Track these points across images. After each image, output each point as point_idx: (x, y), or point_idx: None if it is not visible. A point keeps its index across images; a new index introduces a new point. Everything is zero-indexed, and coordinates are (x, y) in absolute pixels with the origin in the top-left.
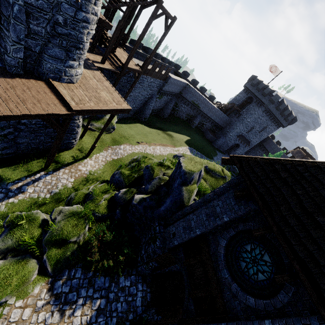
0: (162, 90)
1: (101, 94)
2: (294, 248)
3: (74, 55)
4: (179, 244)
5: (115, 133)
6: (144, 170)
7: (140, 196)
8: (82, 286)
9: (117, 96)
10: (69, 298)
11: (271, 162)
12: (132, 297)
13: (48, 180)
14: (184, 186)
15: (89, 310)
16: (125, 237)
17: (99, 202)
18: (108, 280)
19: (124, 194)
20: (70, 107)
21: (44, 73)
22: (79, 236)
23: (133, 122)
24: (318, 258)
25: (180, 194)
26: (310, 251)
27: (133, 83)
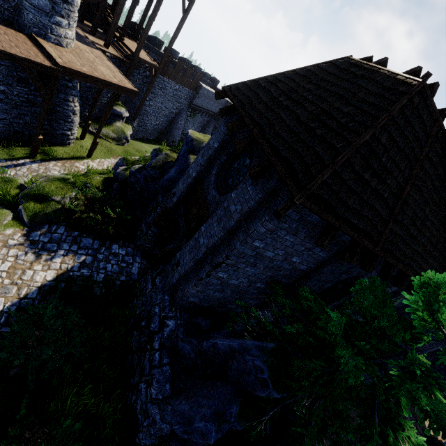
0: (192, 103)
1: (98, 67)
2: (255, 120)
3: (62, 10)
4: (179, 200)
5: (129, 146)
6: (151, 153)
7: (140, 165)
8: (64, 241)
9: (120, 76)
10: (48, 247)
11: (257, 81)
12: (127, 264)
13: (34, 168)
14: (191, 154)
15: (71, 260)
16: (119, 201)
17: (93, 178)
18: (97, 243)
19: (123, 171)
20: (56, 63)
21: (26, 26)
22: (64, 198)
23: (157, 143)
24: (270, 118)
25: (186, 162)
26: (267, 118)
27: (150, 83)
